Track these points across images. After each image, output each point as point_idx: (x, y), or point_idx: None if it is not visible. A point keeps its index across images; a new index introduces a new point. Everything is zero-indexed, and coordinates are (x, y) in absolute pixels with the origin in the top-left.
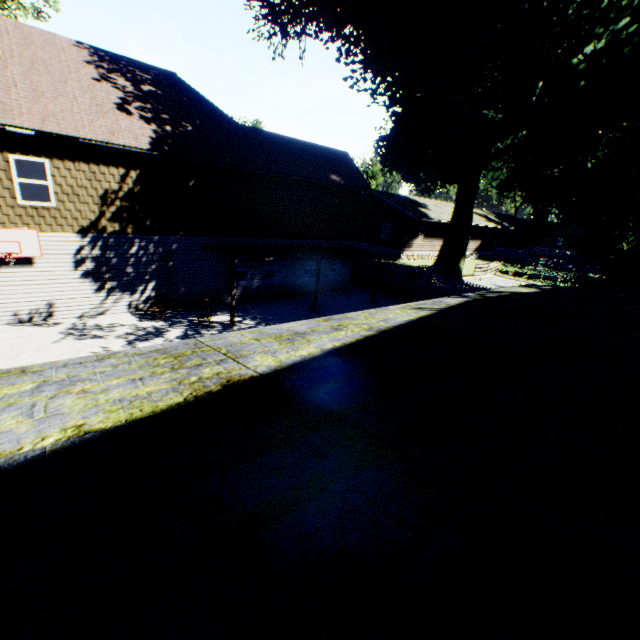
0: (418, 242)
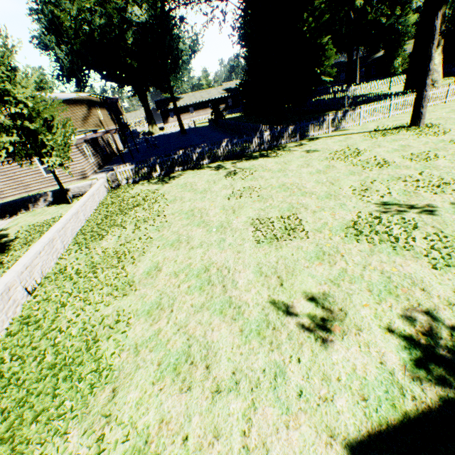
0: (172, 119)
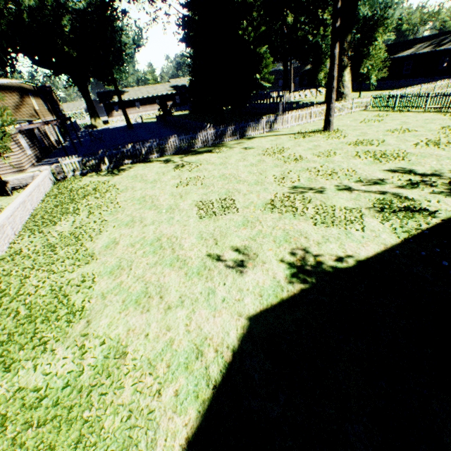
0: (117, 113)
